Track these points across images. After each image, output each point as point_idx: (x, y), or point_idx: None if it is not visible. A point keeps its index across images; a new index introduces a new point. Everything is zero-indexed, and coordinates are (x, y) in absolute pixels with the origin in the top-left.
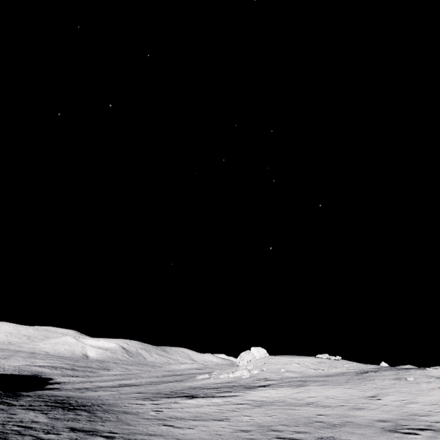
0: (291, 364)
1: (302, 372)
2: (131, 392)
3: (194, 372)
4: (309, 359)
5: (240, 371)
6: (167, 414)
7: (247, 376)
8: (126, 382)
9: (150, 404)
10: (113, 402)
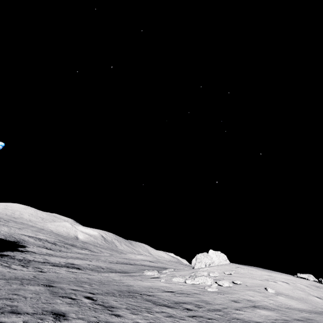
0: (276, 282)
1: (305, 300)
2: (43, 280)
3: (147, 264)
4: (292, 277)
5: (202, 278)
6: None
7: (214, 288)
8: (77, 262)
9: None
10: None
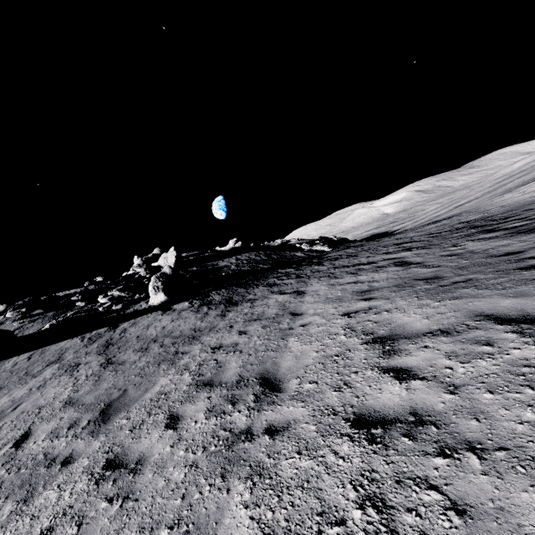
0: None
1: None
2: (478, 202)
3: None
4: None
5: None
6: (533, 189)
7: None
8: (459, 204)
9: (510, 194)
10: (472, 208)
